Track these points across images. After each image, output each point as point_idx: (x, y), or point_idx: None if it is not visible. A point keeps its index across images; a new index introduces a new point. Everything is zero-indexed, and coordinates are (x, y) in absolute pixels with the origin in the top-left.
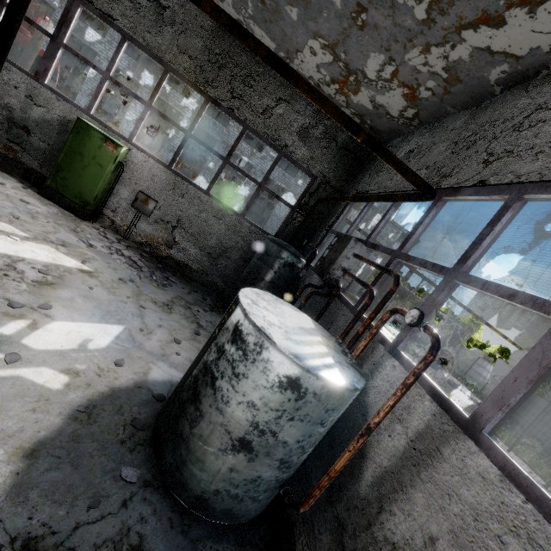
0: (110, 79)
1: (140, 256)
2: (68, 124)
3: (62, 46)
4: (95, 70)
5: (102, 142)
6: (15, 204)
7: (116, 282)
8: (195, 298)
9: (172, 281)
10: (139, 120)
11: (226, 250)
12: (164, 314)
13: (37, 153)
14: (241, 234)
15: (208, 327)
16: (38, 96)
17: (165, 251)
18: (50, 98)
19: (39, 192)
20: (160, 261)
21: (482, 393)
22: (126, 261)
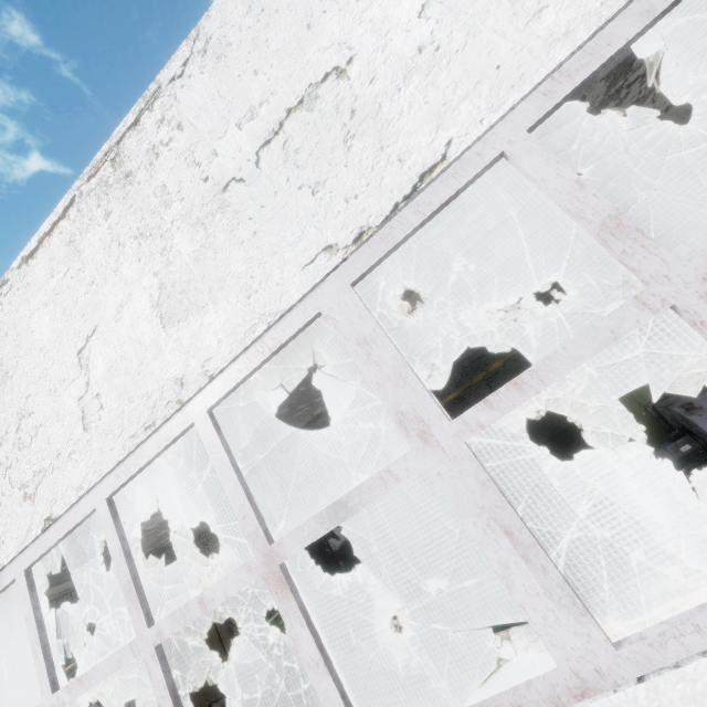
0: None
1: None
2: None
3: None
4: None
5: None
6: None
7: None
8: None
9: None
10: None
11: None
12: None
13: None
14: None
15: None
16: None
17: None
18: None
19: None
20: None
21: None
22: None
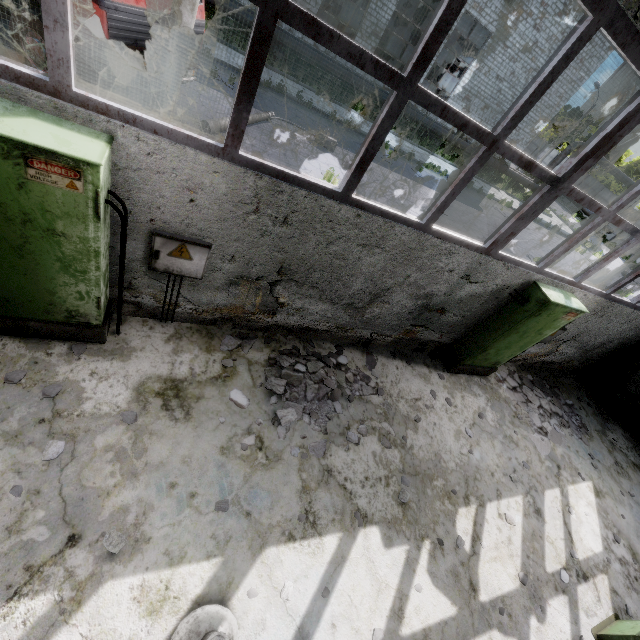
0: (611, 219)
1: (543, 394)
2: (504, 290)
3: (564, 191)
4: (597, 212)
5: (563, 315)
6: (493, 435)
7: (601, 478)
8: (592, 415)
9: (572, 407)
10: (611, 259)
11: (608, 342)
12: (634, 485)
13: (442, 327)
14: (638, 328)
15: (636, 460)
16: (479, 272)
17: (538, 359)
18: (496, 270)
19: (450, 371)
20: (534, 371)
21: (635, 262)
22: (557, 421)
